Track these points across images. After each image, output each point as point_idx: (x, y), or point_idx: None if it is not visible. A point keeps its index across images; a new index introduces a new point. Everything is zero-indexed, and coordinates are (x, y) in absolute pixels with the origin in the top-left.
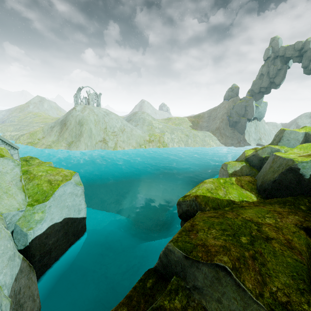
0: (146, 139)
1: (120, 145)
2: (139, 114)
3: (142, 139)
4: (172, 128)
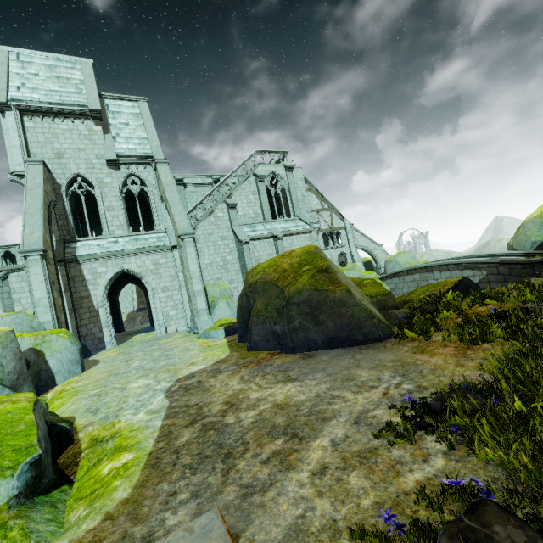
0: None
1: None
2: (493, 242)
3: None
4: None
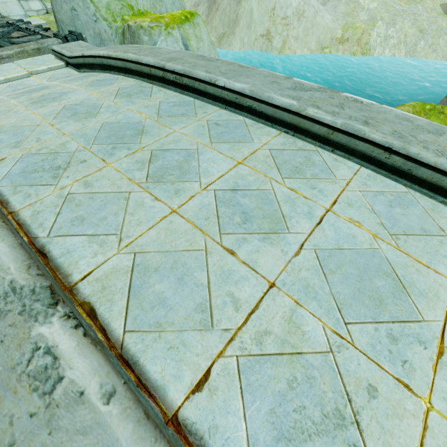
0: (335, 35)
1: (290, 46)
2: None
3: (328, 35)
4: (396, 9)
